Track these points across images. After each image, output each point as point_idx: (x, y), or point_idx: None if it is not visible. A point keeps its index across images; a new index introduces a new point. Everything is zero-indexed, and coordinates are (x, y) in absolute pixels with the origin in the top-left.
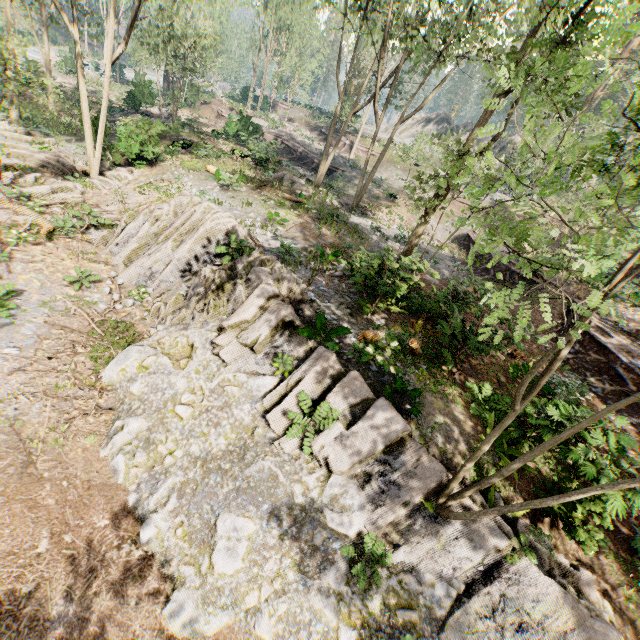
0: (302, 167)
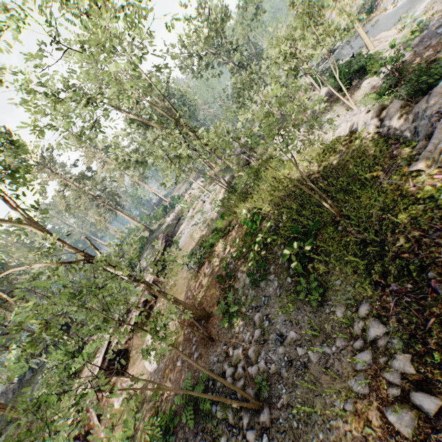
0: None
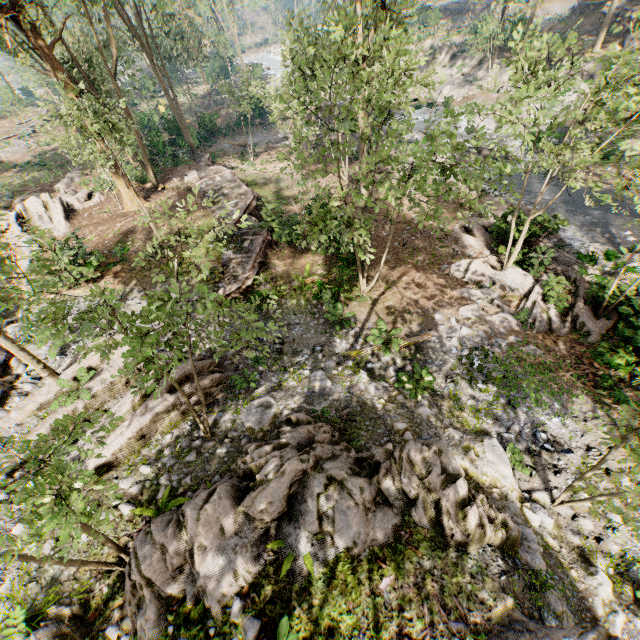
0: (460, 19)
